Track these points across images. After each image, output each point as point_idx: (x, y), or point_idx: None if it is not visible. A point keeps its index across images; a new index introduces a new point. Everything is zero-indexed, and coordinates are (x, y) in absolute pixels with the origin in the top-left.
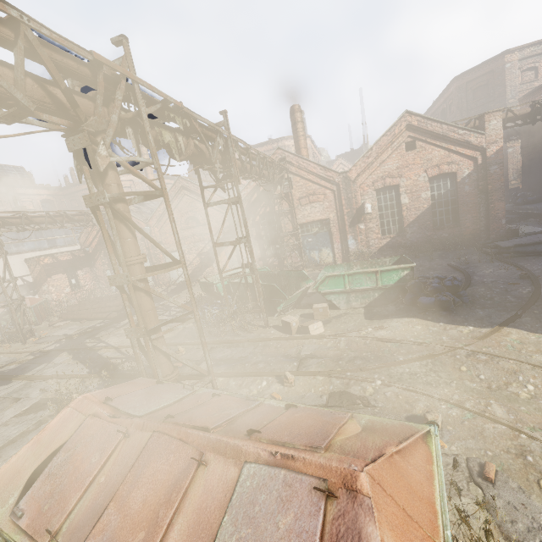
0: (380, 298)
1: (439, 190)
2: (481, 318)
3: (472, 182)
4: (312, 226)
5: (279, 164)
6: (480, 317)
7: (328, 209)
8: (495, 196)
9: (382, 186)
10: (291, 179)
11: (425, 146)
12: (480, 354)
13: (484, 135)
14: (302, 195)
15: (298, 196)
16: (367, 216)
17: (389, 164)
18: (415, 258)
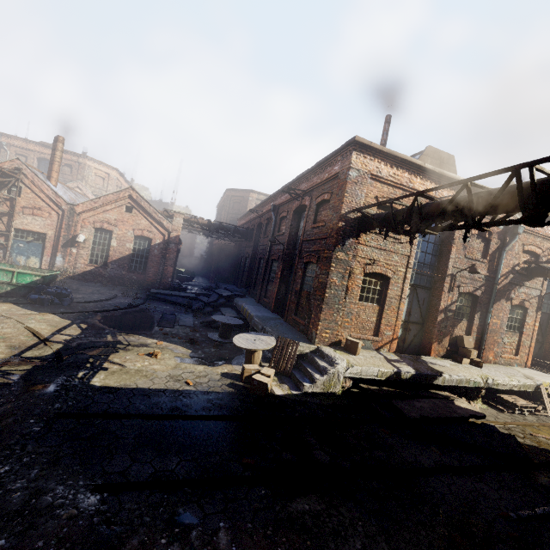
0: (12, 292)
1: (140, 246)
2: (56, 311)
3: (160, 249)
4: (29, 235)
5: (1, 170)
6: (56, 311)
7: (49, 226)
8: (169, 263)
9: (100, 227)
10: (22, 189)
11: (138, 214)
12: (5, 317)
13: (172, 224)
14: (28, 205)
15: (24, 204)
16: (82, 244)
17: (111, 215)
18: (103, 286)
